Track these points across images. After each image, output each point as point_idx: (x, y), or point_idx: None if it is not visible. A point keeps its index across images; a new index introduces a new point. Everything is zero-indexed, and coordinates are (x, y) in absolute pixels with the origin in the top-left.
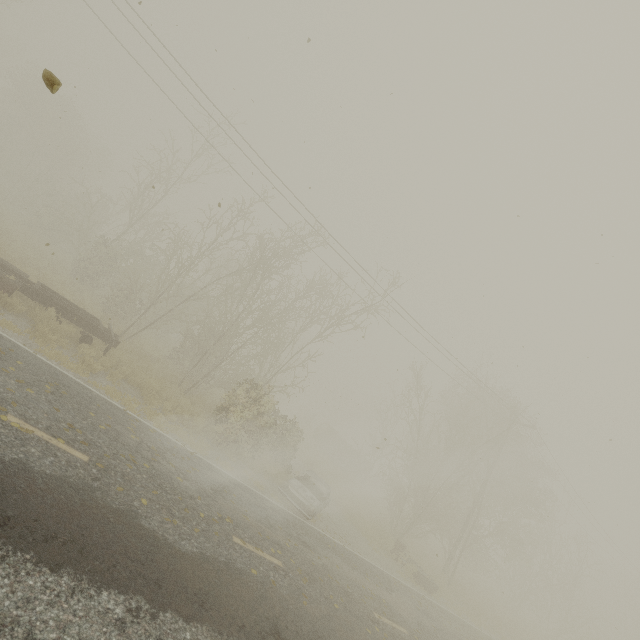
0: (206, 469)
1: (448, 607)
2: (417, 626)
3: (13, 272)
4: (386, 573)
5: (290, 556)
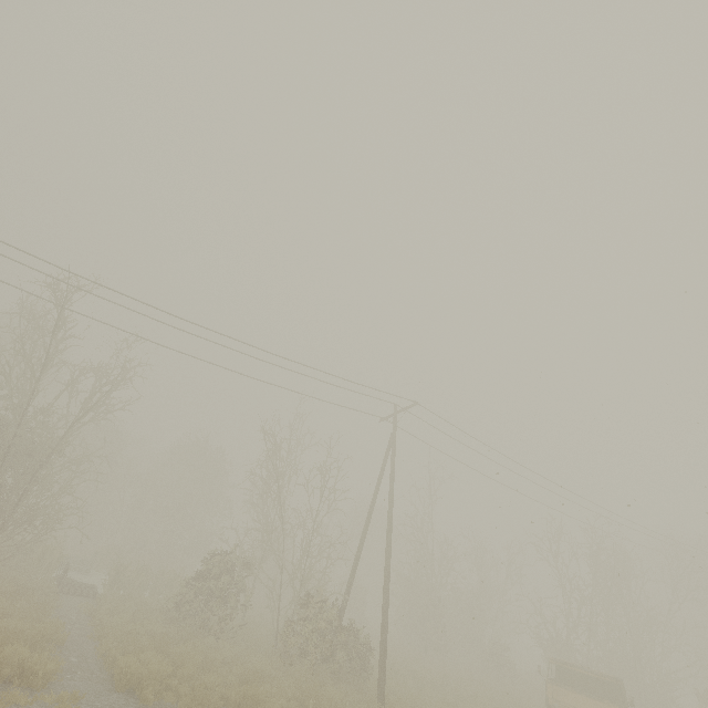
0: None
1: None
2: None
3: None
4: None
5: None
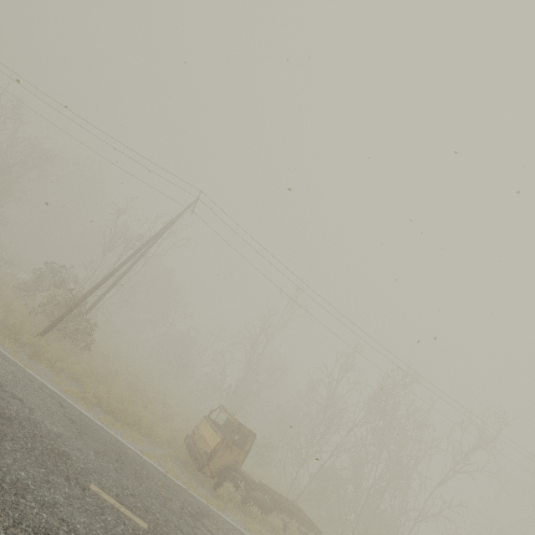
0: None
1: None
2: None
3: (250, 480)
4: None
5: None
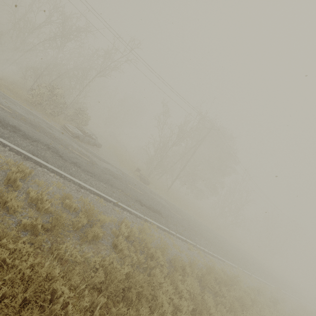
0: (1, 93)
1: (155, 191)
2: (104, 167)
3: None
4: (113, 165)
5: (25, 118)
